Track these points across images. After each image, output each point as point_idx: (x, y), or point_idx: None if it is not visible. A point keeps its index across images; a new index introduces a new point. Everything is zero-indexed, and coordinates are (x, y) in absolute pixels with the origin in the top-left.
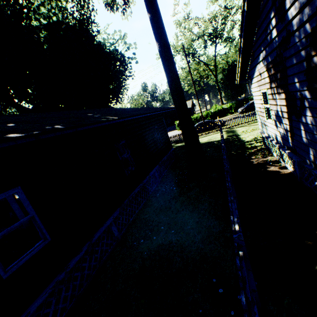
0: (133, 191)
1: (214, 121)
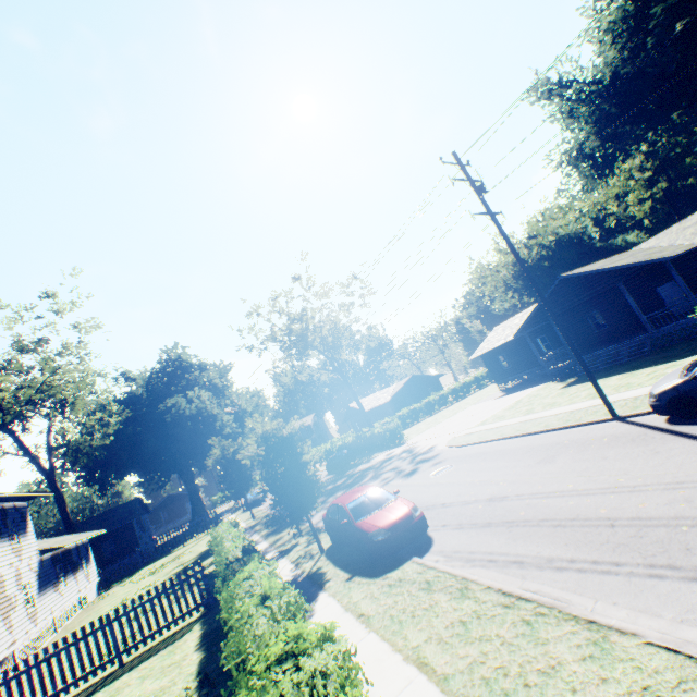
0: None
1: (249, 498)
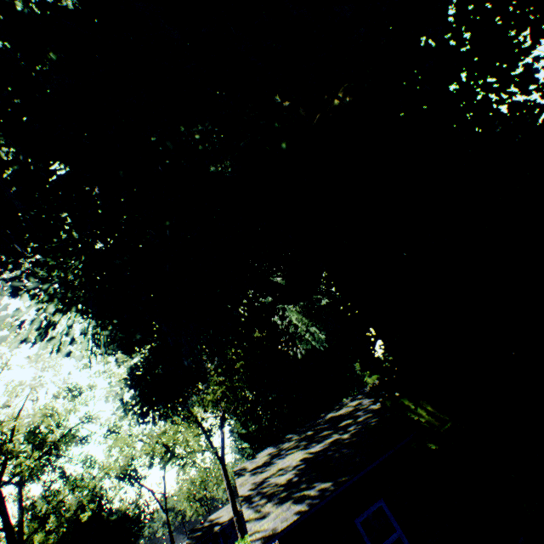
0: None
1: None
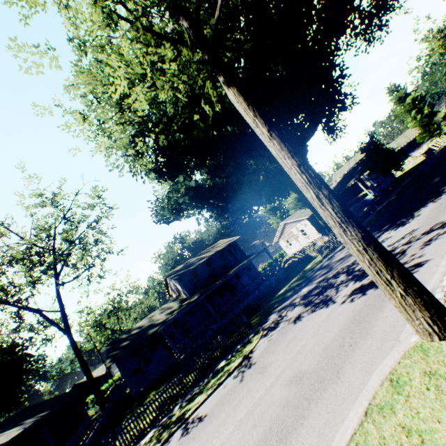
0: (72, 437)
1: None
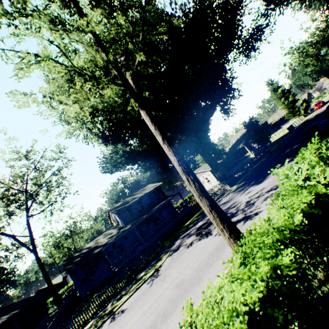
0: (35, 328)
1: None
